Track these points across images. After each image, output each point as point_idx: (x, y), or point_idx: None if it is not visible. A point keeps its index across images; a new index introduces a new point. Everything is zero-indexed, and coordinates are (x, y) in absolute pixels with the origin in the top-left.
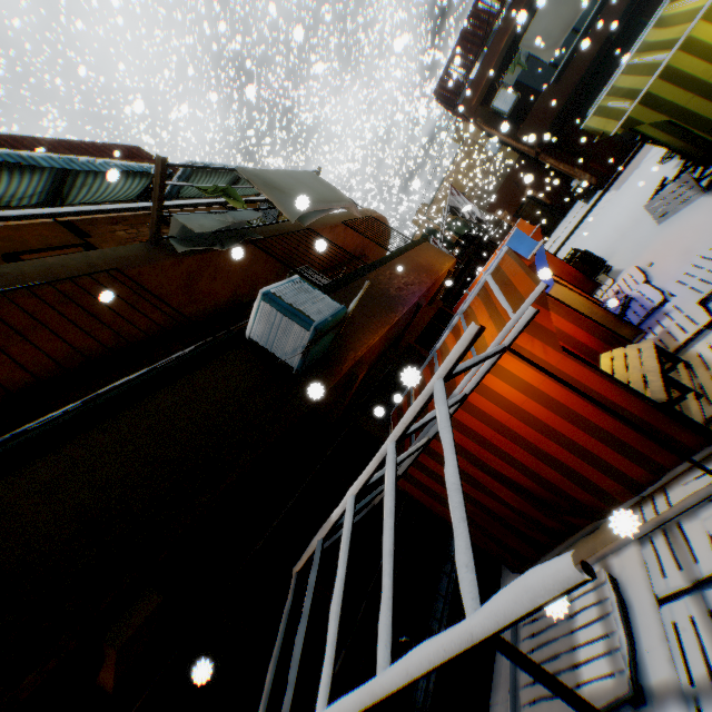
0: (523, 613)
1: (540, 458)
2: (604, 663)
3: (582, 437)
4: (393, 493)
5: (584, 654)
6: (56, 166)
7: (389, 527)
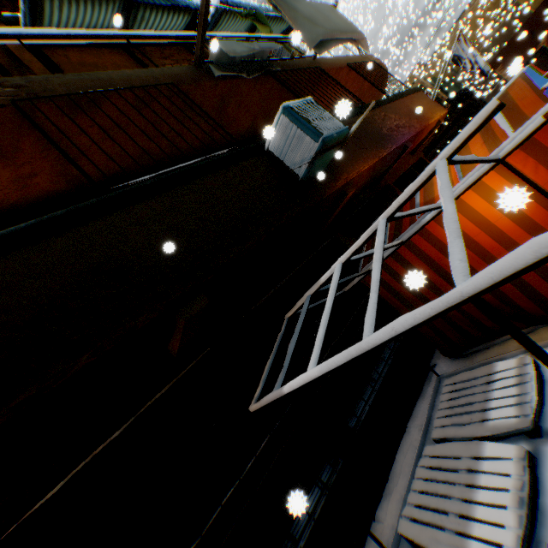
0: (520, 267)
1: None
2: (511, 410)
3: None
4: (382, 248)
5: (495, 404)
6: None
7: (378, 267)
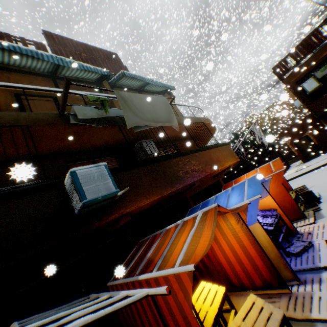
0: None
1: None
2: None
3: None
4: None
5: None
6: (50, 61)
7: None
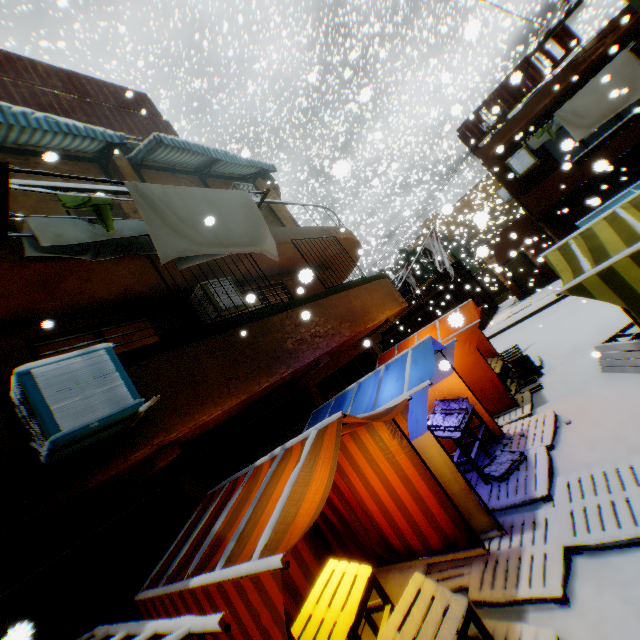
0: None
1: None
2: None
3: None
4: None
5: None
6: None
7: None
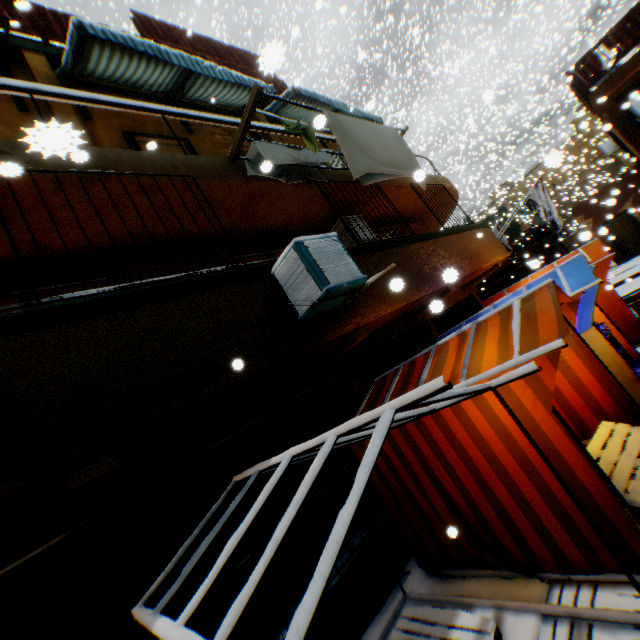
0: None
1: (484, 492)
2: None
3: (534, 497)
4: (308, 486)
5: None
6: (182, 65)
7: (288, 517)
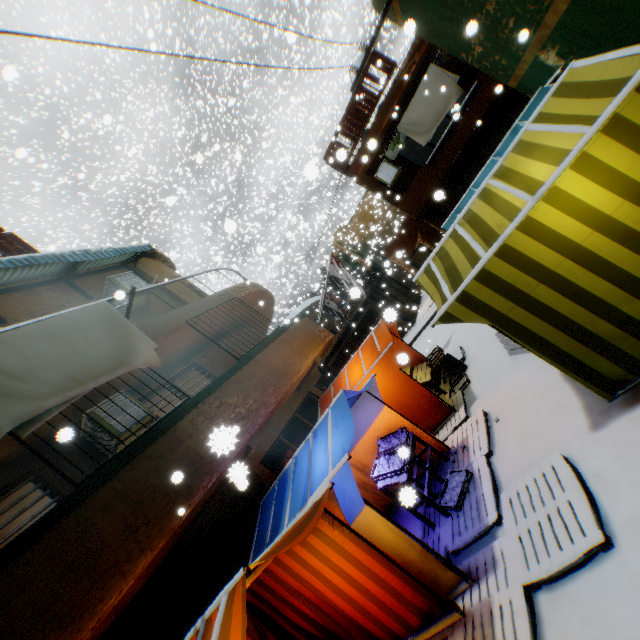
0: None
1: None
2: None
3: None
4: None
5: None
6: None
7: None
